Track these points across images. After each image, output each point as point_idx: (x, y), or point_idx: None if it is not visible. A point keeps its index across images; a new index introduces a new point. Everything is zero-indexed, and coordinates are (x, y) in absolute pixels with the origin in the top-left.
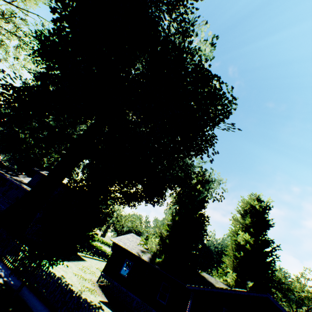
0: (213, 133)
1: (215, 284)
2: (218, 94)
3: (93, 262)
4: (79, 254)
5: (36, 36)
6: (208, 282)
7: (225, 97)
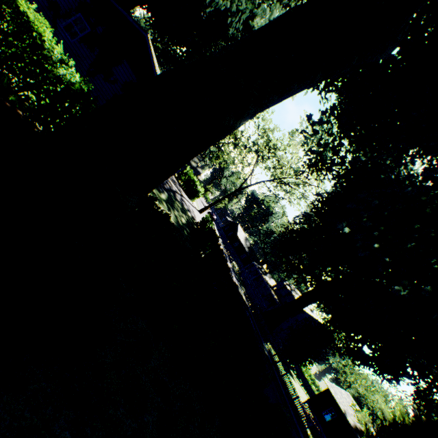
0: None
1: None
2: None
3: (301, 389)
4: (291, 372)
5: (315, 209)
6: None
7: None
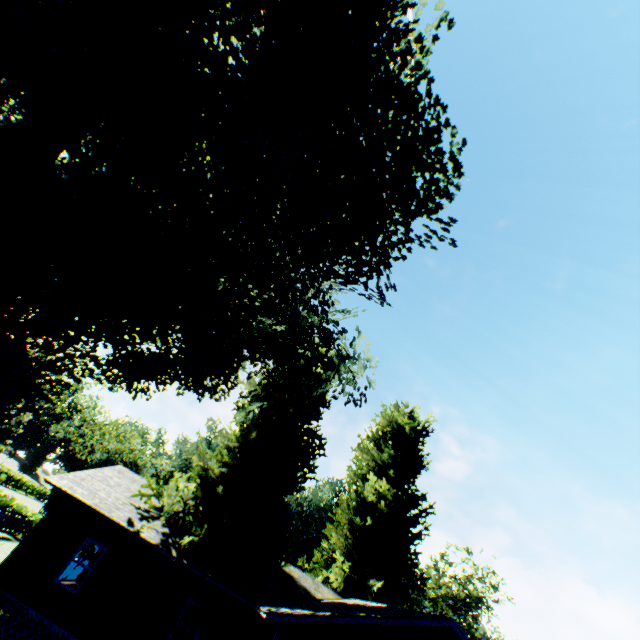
0: (405, 232)
1: (314, 594)
2: (429, 151)
3: None
4: None
5: None
6: (301, 588)
7: (441, 162)
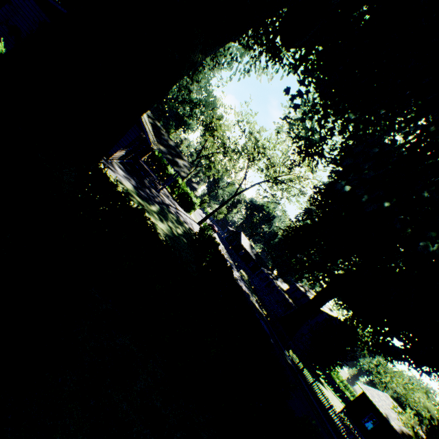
0: None
1: None
2: None
3: (334, 397)
4: (321, 380)
5: (315, 201)
6: None
7: None
